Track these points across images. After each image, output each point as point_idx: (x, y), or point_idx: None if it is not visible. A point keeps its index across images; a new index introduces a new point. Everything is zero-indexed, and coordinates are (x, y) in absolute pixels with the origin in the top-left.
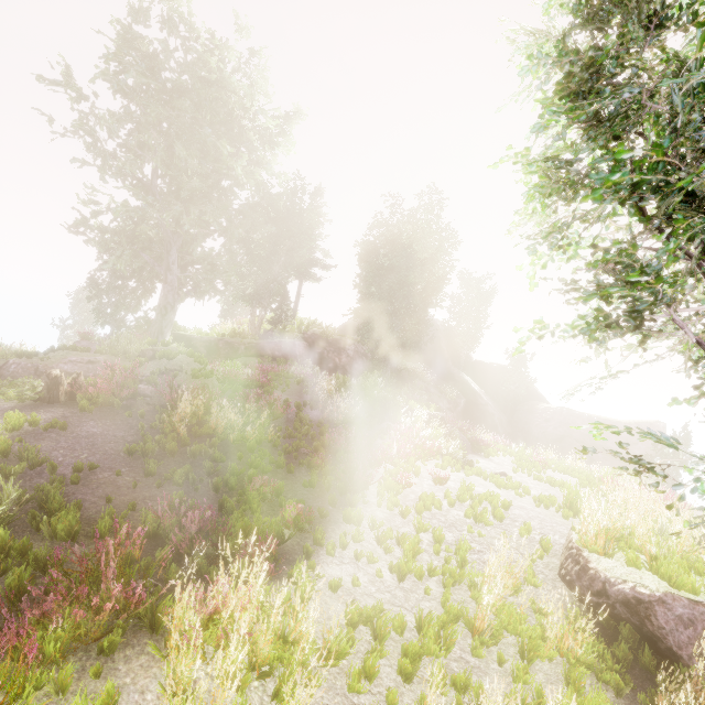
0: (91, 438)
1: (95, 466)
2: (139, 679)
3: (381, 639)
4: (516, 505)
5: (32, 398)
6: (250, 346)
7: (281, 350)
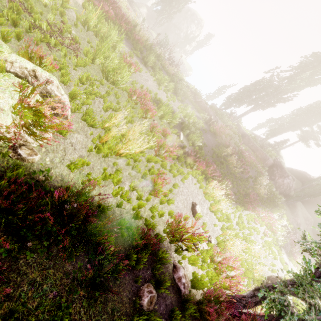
0: (208, 139)
1: (206, 146)
2: (203, 183)
3: (227, 222)
4: (278, 265)
5: (205, 119)
6: (254, 146)
7: (262, 156)
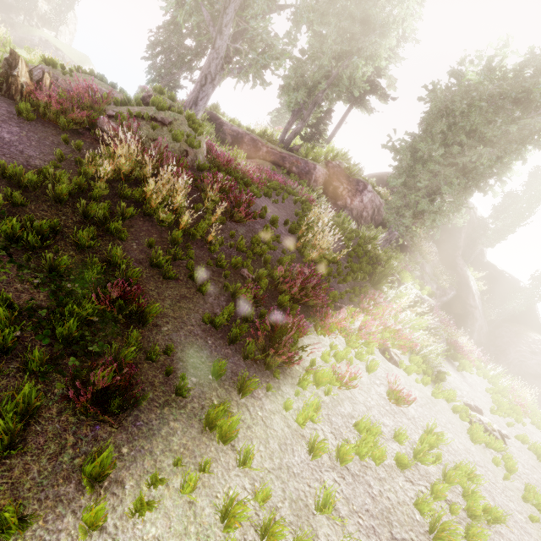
0: None
1: None
2: None
3: None
4: (499, 501)
5: None
6: (272, 151)
7: (299, 168)
